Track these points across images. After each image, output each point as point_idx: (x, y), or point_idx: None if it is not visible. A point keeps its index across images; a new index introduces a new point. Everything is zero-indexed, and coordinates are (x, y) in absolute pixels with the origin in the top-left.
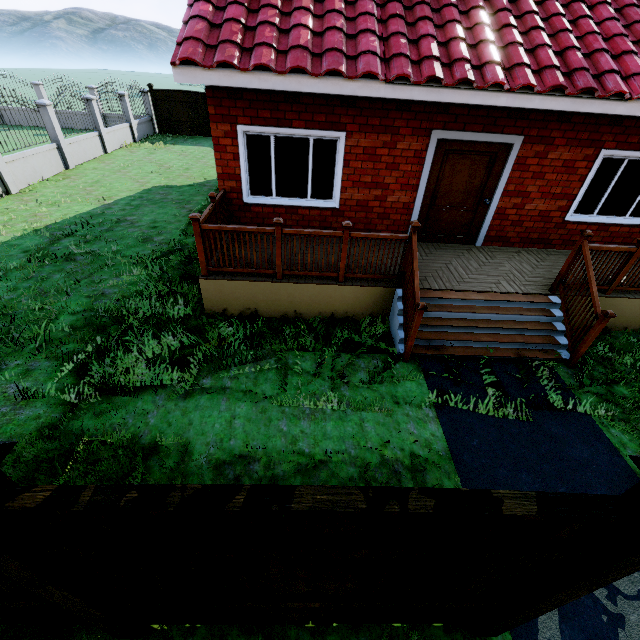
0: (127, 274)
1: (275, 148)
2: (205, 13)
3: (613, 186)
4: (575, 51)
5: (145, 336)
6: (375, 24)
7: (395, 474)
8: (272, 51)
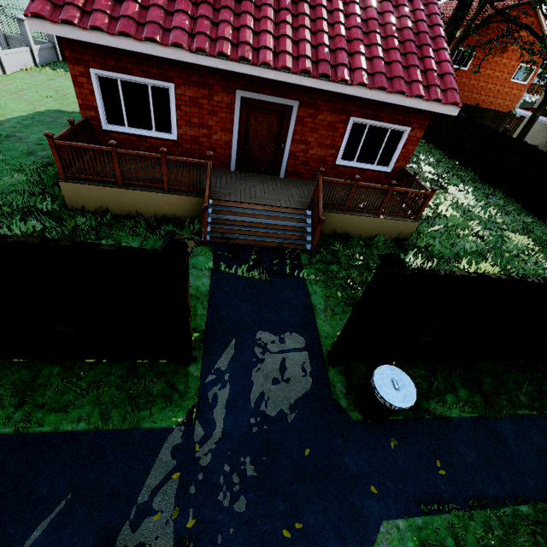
0: (9, 177)
1: (123, 89)
2: None
3: (363, 143)
4: (324, 47)
5: (13, 218)
6: (189, 6)
7: None
8: (106, 17)
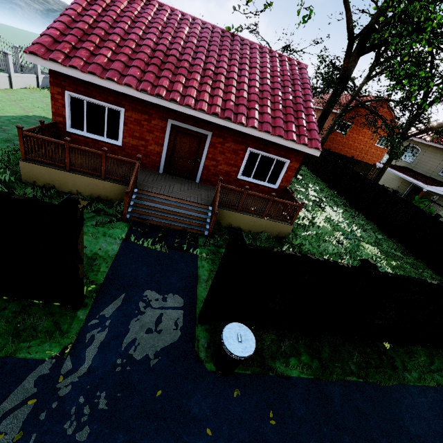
0: None
1: (87, 107)
2: (53, 34)
3: (257, 166)
4: (230, 101)
5: None
6: (142, 65)
7: None
8: (82, 61)
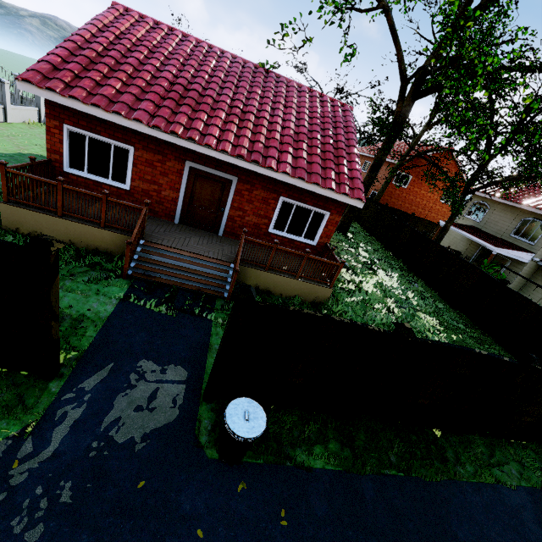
0: None
1: (89, 144)
2: (53, 61)
3: (292, 218)
4: (259, 143)
5: None
6: (157, 98)
7: (62, 319)
8: (85, 92)
